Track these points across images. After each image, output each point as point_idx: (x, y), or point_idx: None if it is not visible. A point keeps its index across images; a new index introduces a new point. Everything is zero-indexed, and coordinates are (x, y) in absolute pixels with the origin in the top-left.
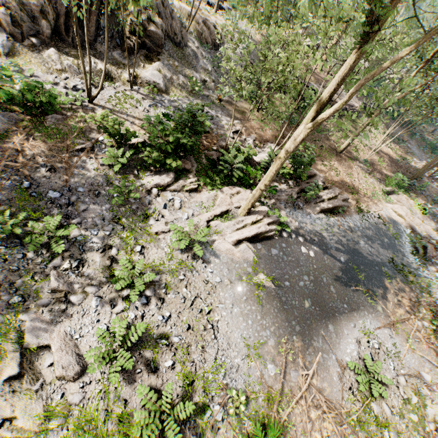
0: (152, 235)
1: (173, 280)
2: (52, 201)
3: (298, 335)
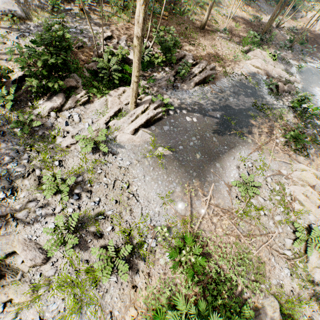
0: (65, 149)
1: (93, 175)
2: None
3: (195, 178)
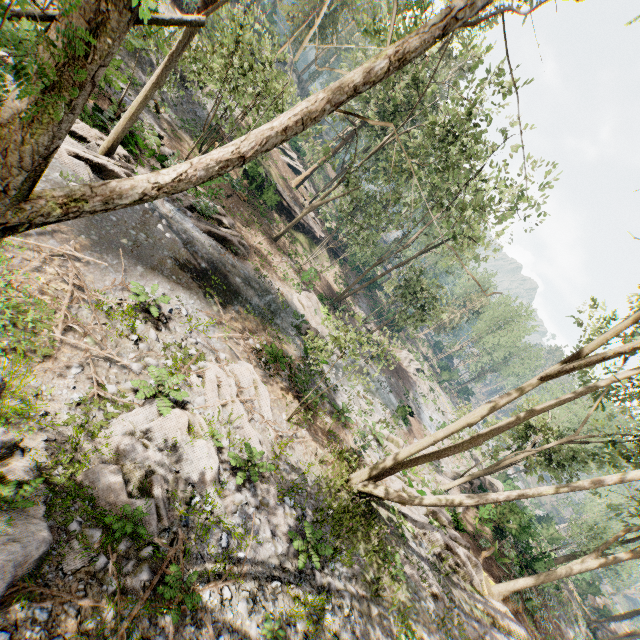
0: None
1: None
2: None
3: (90, 239)
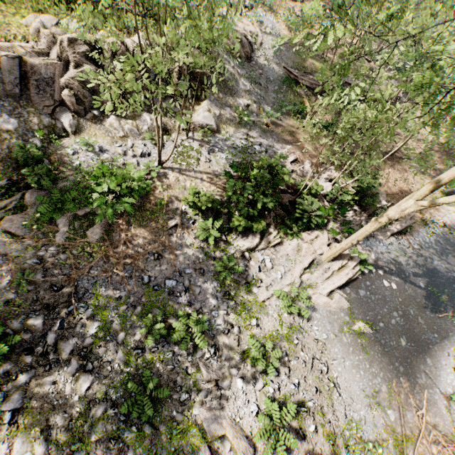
0: (259, 303)
1: (290, 346)
2: (172, 291)
3: (403, 375)
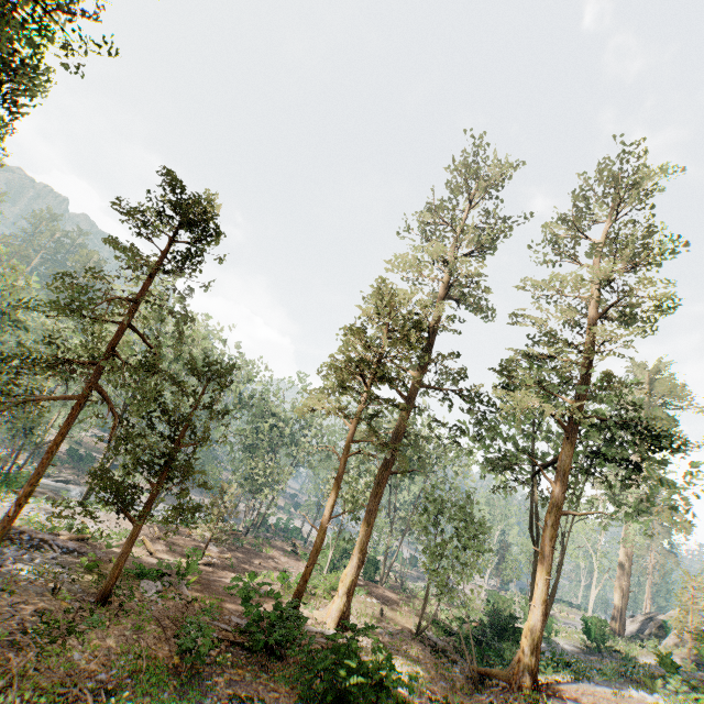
0: None
1: None
2: None
3: None
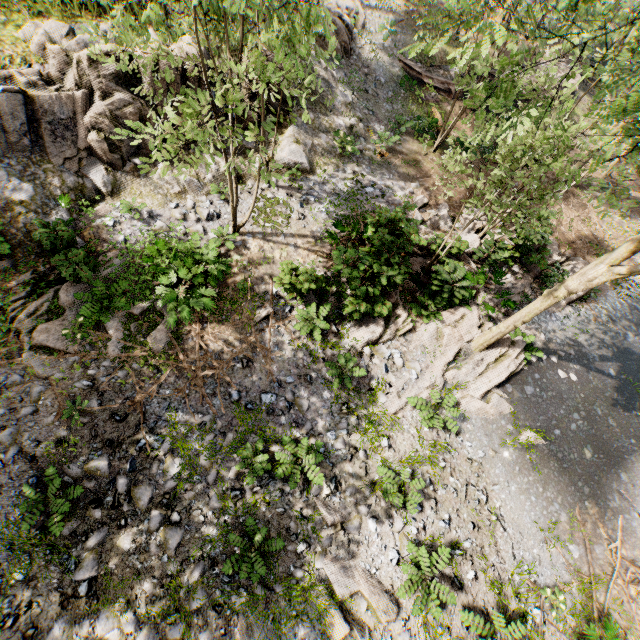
0: (390, 416)
1: (435, 470)
2: (271, 409)
3: (589, 498)
